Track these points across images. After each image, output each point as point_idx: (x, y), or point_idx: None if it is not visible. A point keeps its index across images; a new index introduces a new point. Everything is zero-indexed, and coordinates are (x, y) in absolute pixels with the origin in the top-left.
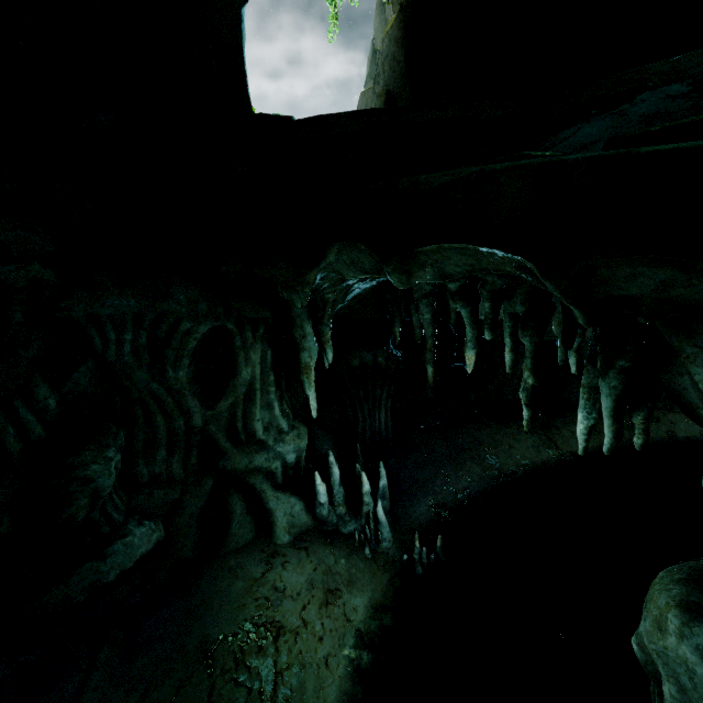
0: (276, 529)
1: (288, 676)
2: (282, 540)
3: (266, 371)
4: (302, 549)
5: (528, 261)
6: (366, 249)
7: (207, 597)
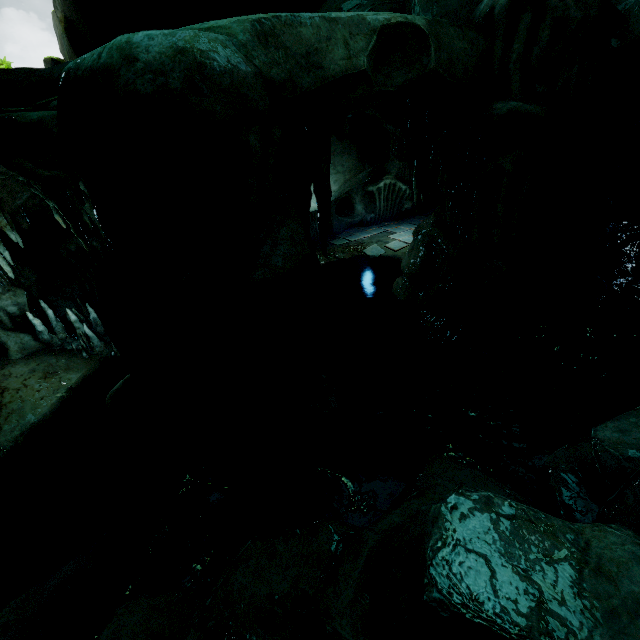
0: (10, 352)
1: (11, 405)
2: (16, 357)
3: None
4: (31, 359)
5: None
6: None
7: None
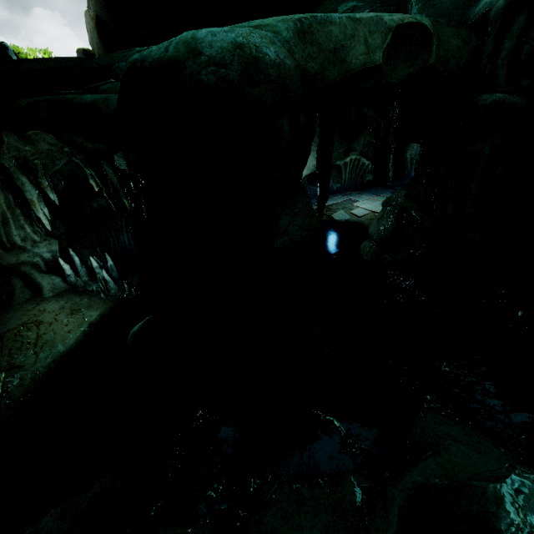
0: (44, 291)
1: (45, 336)
2: (48, 295)
3: (13, 208)
4: (60, 297)
5: (53, 137)
6: (13, 134)
7: (1, 321)
